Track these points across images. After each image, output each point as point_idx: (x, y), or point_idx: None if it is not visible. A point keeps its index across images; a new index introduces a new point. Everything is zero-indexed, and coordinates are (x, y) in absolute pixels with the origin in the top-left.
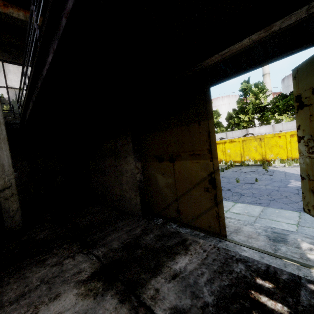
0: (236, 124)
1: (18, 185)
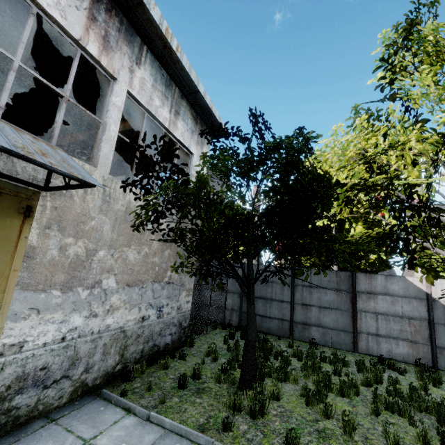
0: None
1: None
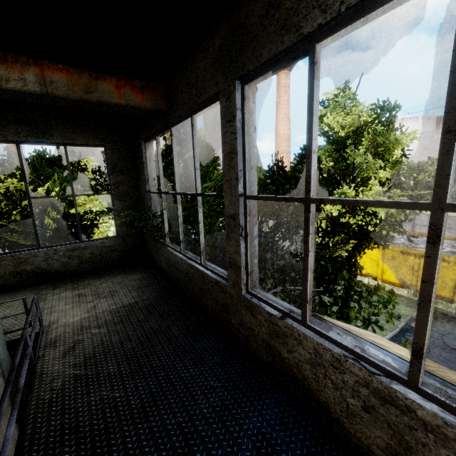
0: (428, 187)
1: None
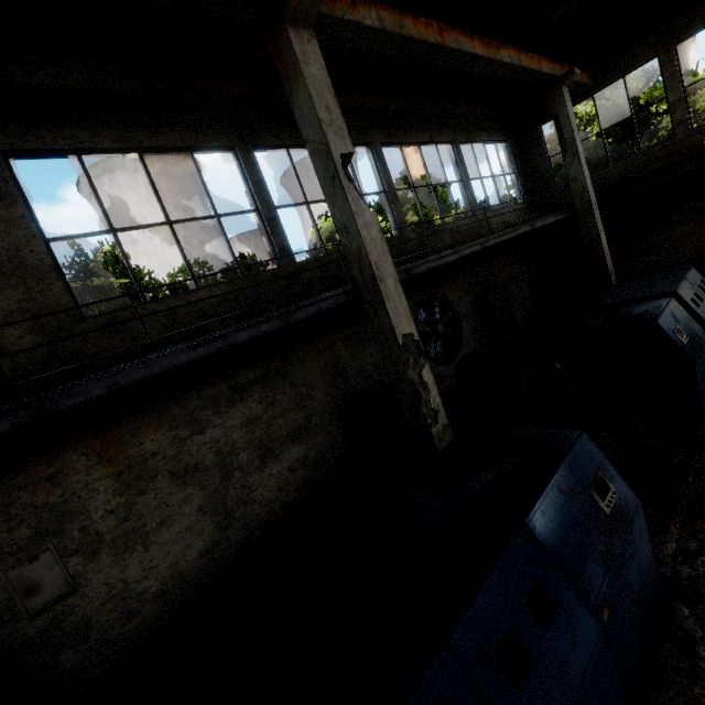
0: None
1: (528, 297)
